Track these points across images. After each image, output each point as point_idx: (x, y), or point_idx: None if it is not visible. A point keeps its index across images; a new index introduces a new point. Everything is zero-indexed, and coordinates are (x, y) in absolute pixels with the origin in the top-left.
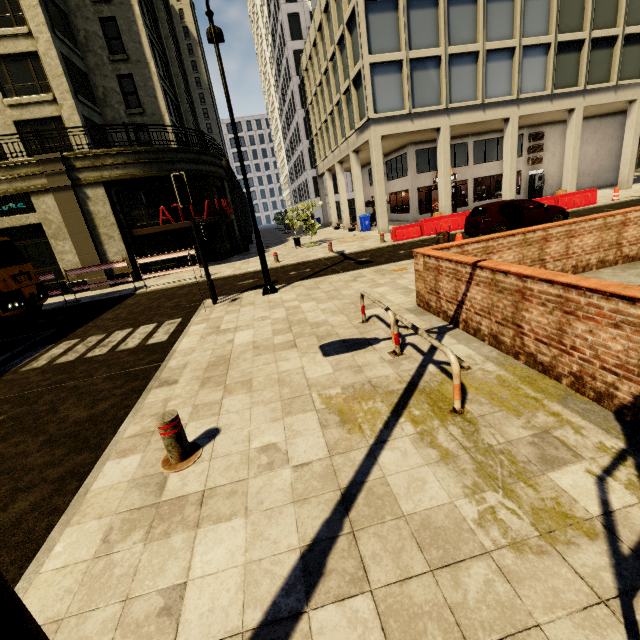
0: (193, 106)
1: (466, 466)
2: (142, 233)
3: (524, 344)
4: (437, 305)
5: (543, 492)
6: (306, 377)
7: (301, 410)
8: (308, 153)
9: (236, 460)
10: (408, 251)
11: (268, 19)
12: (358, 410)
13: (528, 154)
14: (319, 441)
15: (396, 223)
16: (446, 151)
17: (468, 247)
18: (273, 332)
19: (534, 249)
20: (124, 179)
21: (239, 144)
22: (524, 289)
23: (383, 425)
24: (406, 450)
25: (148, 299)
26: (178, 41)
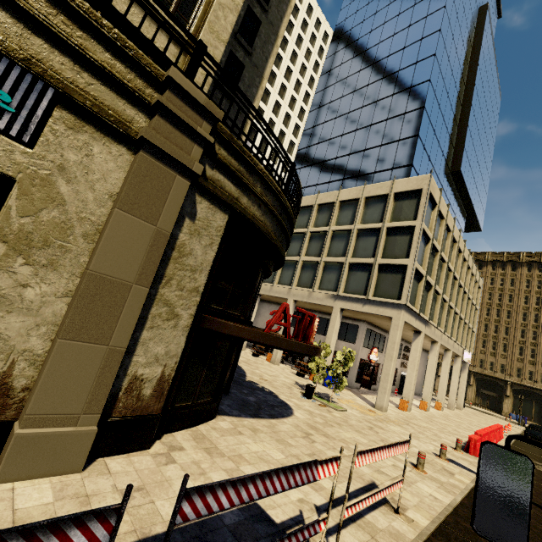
0: None
1: None
2: (224, 330)
3: None
4: None
5: None
6: None
7: None
8: None
9: None
10: None
11: None
12: None
13: (403, 359)
14: None
15: None
16: (420, 351)
17: None
18: None
19: None
20: (254, 226)
21: None
22: None
23: None
24: None
25: None
26: None
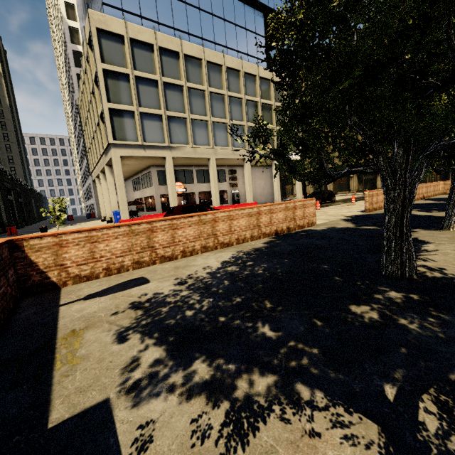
0: None
1: None
2: None
3: None
4: None
5: None
6: None
7: None
8: None
9: None
10: None
11: (66, 74)
12: None
13: (229, 181)
14: None
15: None
16: (171, 172)
17: (67, 236)
18: None
19: (142, 238)
20: None
21: None
22: None
23: None
24: None
25: None
26: None
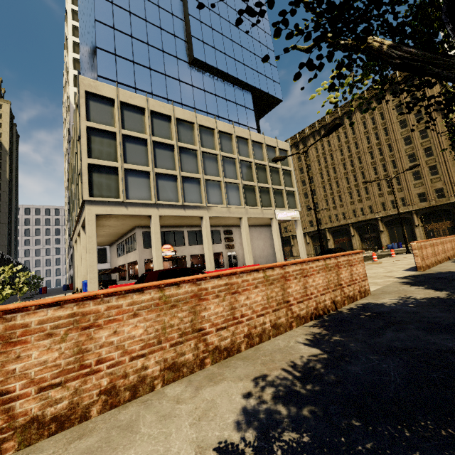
0: None
1: None
2: None
3: None
4: None
5: None
6: None
7: None
8: None
9: None
10: None
11: (68, 150)
12: None
13: (225, 242)
14: None
15: None
16: (157, 232)
17: None
18: None
19: None
20: None
21: None
22: None
23: None
24: None
25: None
26: None
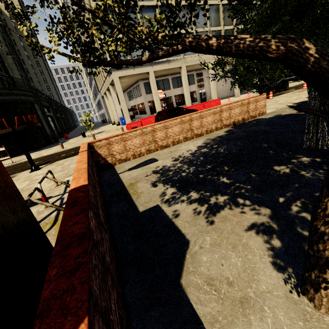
0: (20, 60)
1: None
2: None
3: None
4: None
5: None
6: None
7: None
8: None
9: None
10: None
11: None
12: None
13: (197, 83)
14: None
15: None
16: (154, 83)
17: (112, 139)
18: None
19: (149, 136)
20: None
21: None
22: None
23: None
24: None
25: None
26: (3, 23)
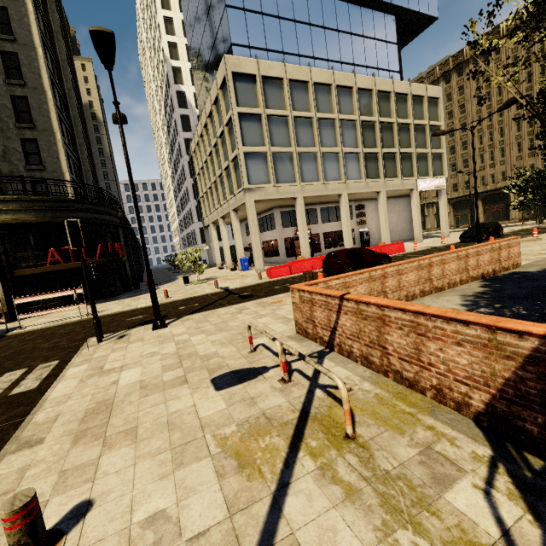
0: (94, 168)
1: (371, 501)
2: (25, 273)
3: (390, 363)
4: (314, 332)
5: (446, 519)
6: (199, 416)
7: (194, 458)
8: (196, 210)
9: (112, 545)
10: (282, 286)
11: (165, 116)
12: (256, 449)
13: (357, 218)
14: (216, 497)
15: (269, 264)
16: (302, 213)
17: (331, 283)
18: (163, 368)
19: (378, 283)
20: (13, 223)
21: (136, 198)
22: (383, 316)
23: (283, 464)
24: (310, 492)
25: (21, 341)
26: (86, 121)
